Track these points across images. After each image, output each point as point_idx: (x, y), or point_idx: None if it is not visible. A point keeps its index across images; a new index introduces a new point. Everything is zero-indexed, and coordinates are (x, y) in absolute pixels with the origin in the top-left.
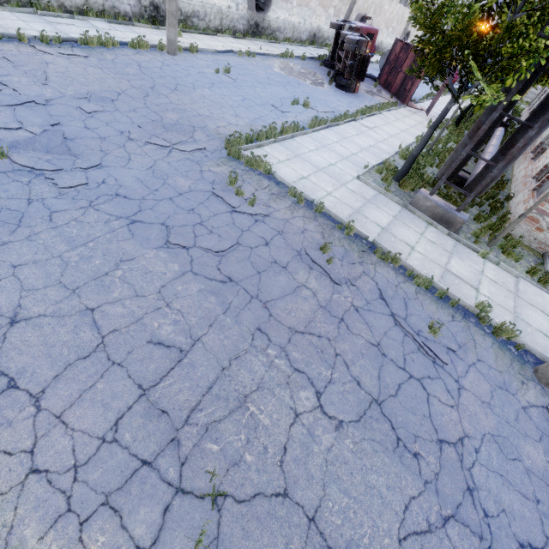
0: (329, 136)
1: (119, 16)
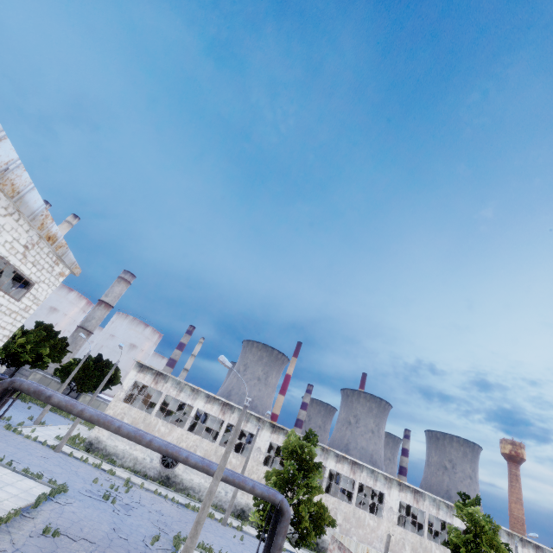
0: None
1: (221, 509)
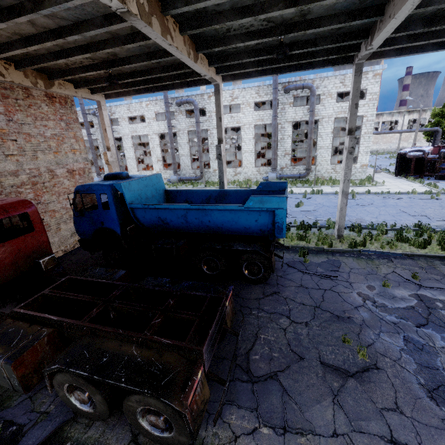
0: None
1: (390, 152)
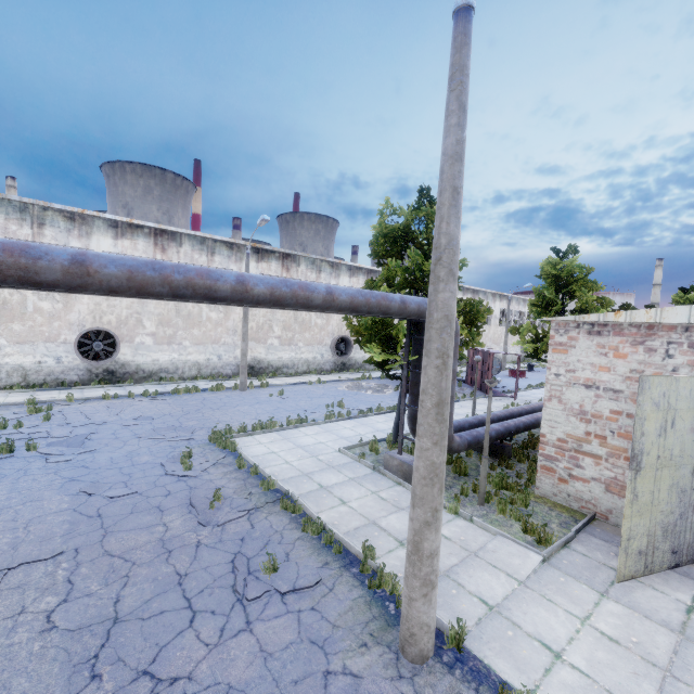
0: (345, 424)
1: (221, 376)
